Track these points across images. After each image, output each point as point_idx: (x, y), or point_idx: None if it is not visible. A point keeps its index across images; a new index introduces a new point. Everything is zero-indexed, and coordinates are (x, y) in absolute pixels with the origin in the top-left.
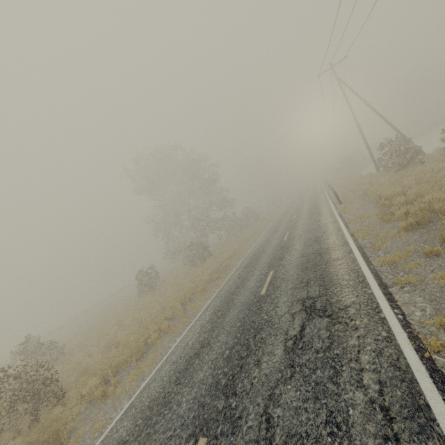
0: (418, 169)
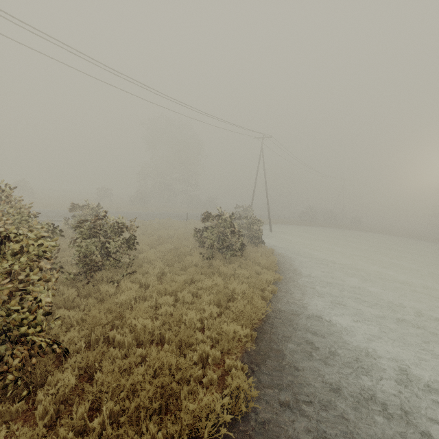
0: (202, 224)
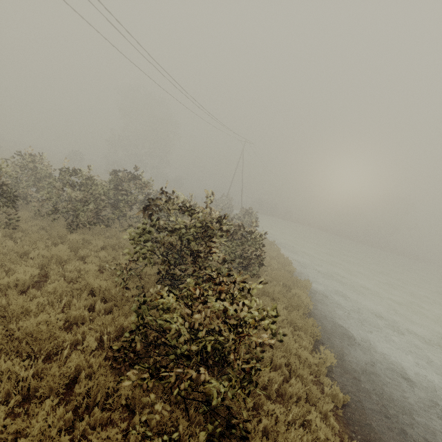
0: None
